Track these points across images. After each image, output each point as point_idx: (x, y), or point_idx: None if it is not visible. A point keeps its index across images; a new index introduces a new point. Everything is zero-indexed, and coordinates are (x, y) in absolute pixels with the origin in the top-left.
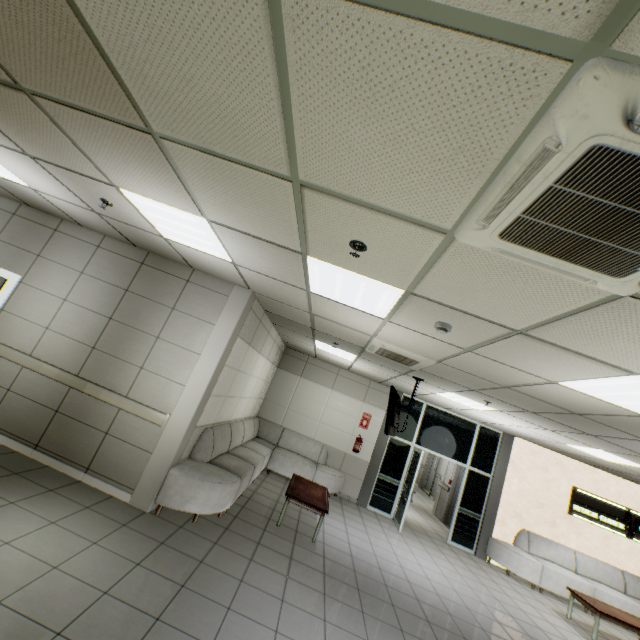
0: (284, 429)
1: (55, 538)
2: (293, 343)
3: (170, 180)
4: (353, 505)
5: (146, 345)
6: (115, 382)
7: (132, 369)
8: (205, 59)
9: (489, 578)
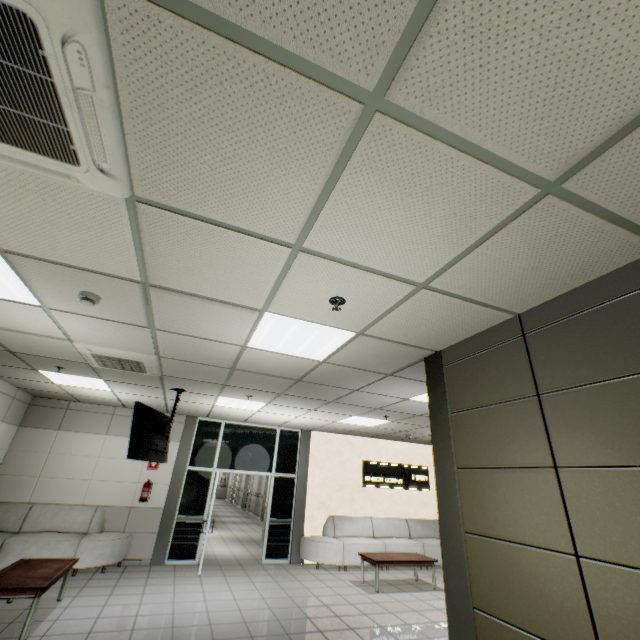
0: (33, 505)
1: None
2: (31, 387)
3: None
4: (143, 568)
5: None
6: None
7: None
8: None
9: (294, 579)
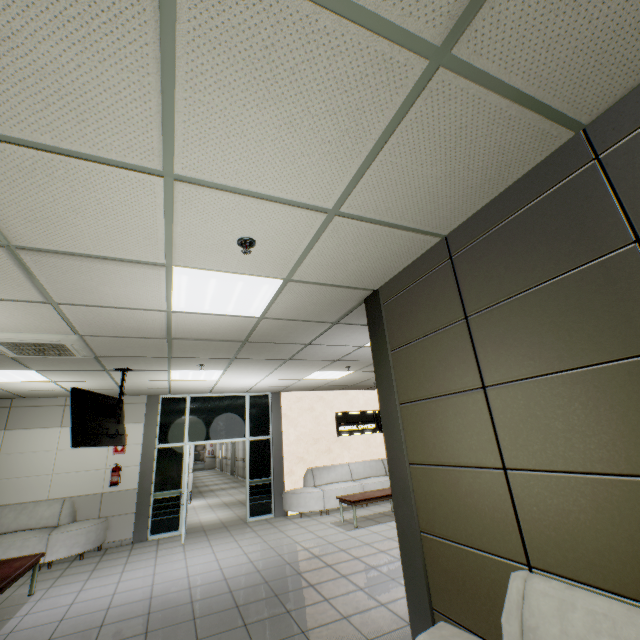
0: None
1: None
2: None
3: None
4: (125, 548)
5: None
6: None
7: None
8: None
9: (278, 531)
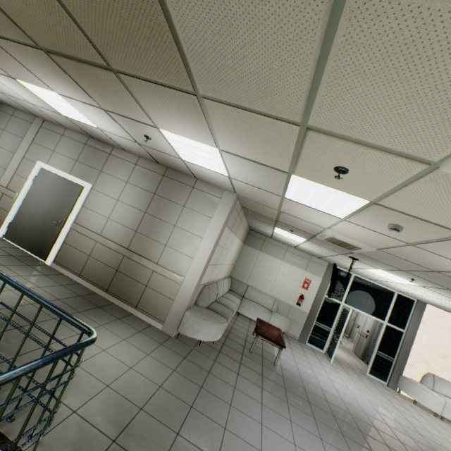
0: (248, 286)
1: (127, 349)
2: (256, 228)
3: (200, 124)
4: (296, 341)
5: (168, 230)
6: (150, 254)
7: (160, 246)
8: (260, 44)
9: (400, 404)
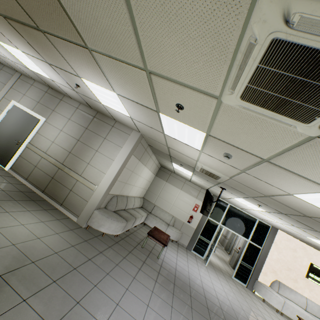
0: (155, 205)
1: (41, 227)
2: (163, 164)
3: (99, 73)
4: (184, 248)
5: (91, 153)
6: (77, 168)
7: (84, 163)
8: (100, 7)
9: (251, 300)
